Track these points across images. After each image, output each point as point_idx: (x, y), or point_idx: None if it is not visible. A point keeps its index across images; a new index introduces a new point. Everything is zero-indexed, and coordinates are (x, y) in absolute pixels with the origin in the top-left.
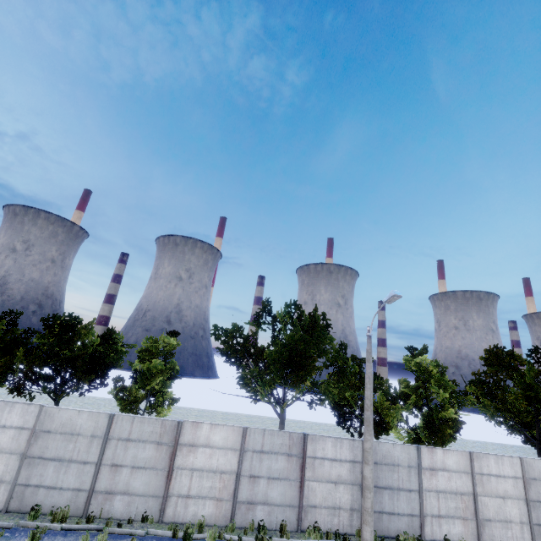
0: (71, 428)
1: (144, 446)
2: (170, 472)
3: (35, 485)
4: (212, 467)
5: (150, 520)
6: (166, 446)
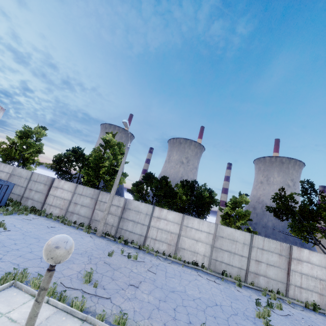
0: (232, 237)
1: (272, 254)
2: (289, 272)
3: (219, 261)
4: (313, 275)
5: (281, 294)
6: (284, 257)
